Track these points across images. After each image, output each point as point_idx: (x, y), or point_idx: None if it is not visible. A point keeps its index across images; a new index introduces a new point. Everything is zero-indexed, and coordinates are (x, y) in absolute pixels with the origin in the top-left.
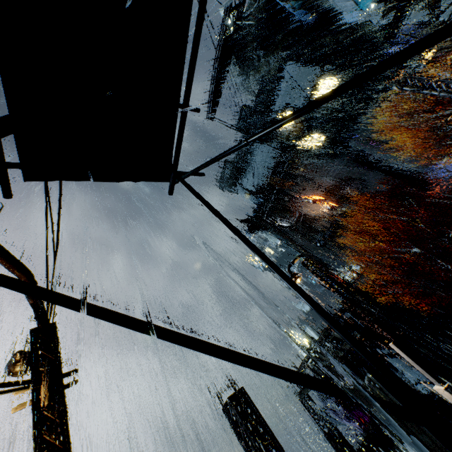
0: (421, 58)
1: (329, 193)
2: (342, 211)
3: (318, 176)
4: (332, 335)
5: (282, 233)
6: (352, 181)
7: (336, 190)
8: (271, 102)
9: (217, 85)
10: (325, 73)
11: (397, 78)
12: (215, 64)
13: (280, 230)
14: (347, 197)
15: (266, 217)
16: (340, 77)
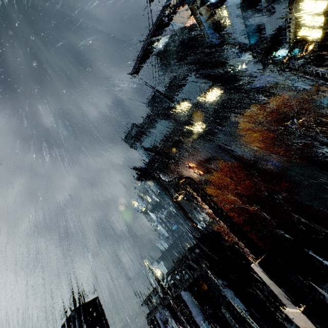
0: (303, 48)
1: (200, 164)
2: (205, 178)
3: (195, 151)
4: (188, 262)
5: (162, 185)
6: (216, 159)
7: (205, 163)
8: (176, 94)
9: (145, 53)
10: (214, 85)
11: (283, 61)
12: (148, 37)
13: (161, 183)
14: (210, 169)
15: (153, 171)
16: (223, 91)
